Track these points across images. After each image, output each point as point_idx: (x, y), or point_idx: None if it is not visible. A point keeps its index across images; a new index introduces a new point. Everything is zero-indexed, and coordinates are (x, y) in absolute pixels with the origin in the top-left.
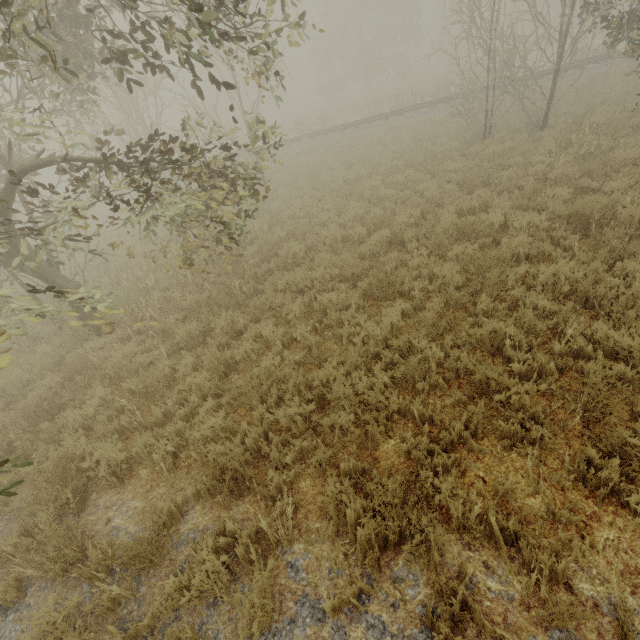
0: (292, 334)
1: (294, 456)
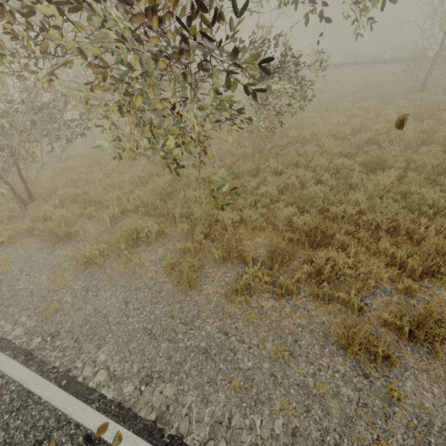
0: (316, 179)
1: (343, 234)
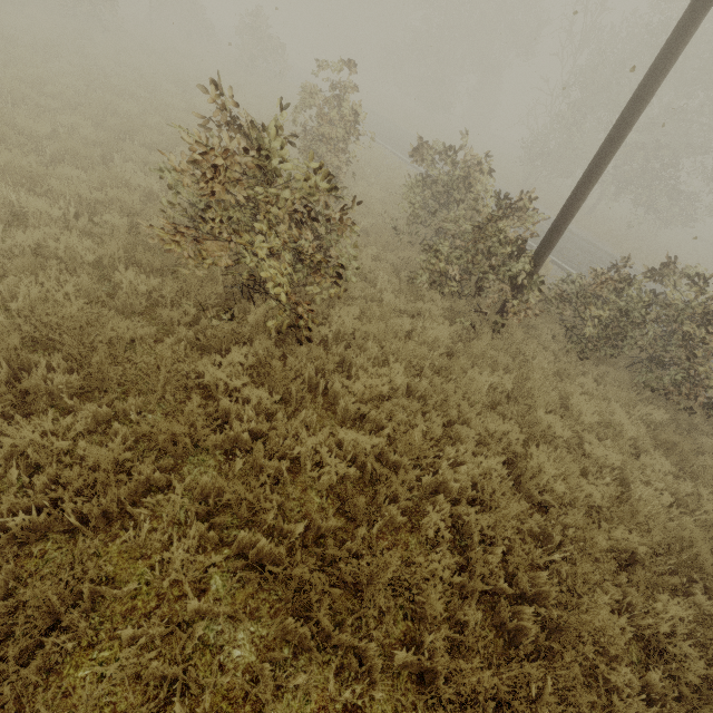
0: None
1: None
